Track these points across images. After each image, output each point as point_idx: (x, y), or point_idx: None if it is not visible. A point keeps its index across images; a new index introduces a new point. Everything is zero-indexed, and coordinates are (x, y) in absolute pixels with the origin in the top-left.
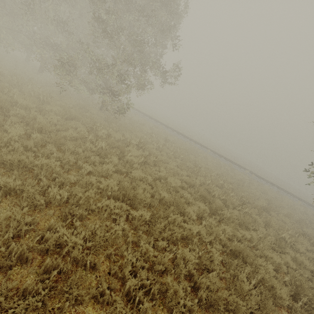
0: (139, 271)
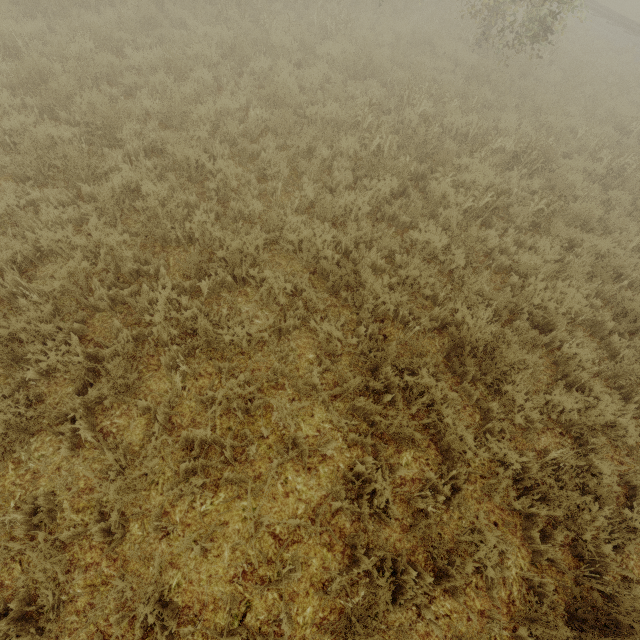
0: (259, 429)
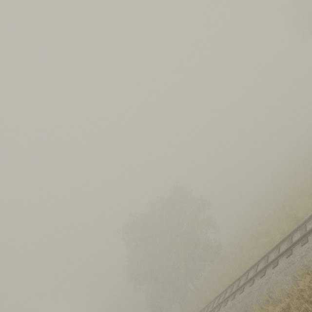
0: None
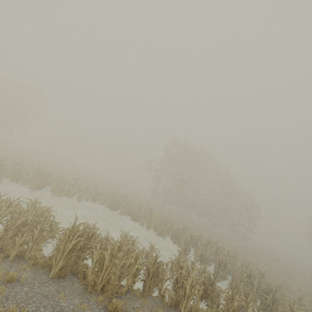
0: None
